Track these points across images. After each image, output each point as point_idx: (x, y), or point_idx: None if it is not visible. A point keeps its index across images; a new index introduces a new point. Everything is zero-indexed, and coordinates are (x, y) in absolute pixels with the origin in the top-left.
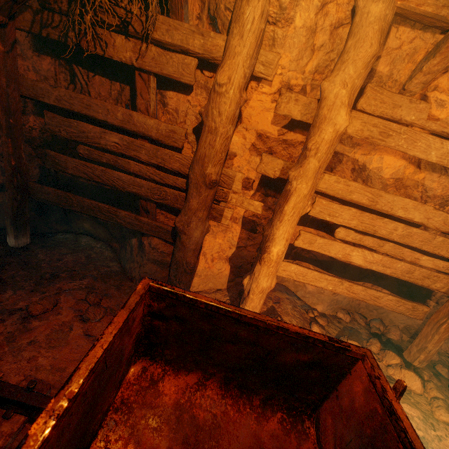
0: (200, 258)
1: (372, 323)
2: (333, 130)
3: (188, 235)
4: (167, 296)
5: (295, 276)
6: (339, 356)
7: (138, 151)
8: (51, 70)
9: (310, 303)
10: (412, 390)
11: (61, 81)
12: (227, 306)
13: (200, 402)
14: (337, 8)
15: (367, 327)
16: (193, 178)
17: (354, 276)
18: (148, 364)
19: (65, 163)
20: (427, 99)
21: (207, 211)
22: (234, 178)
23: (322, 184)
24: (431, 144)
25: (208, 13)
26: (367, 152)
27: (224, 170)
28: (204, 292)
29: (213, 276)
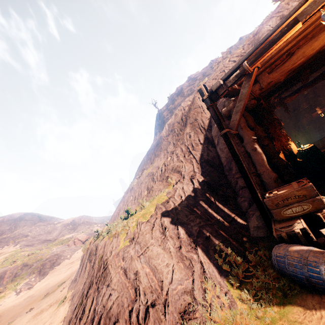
0: None
1: None
2: None
3: None
4: None
5: None
6: None
7: None
8: None
9: None
10: None
11: None
12: None
13: None
14: None
15: None
16: None
17: None
18: None
19: None
20: None
21: None
22: None
23: None
24: None
25: None
26: None
27: None
28: None
29: None
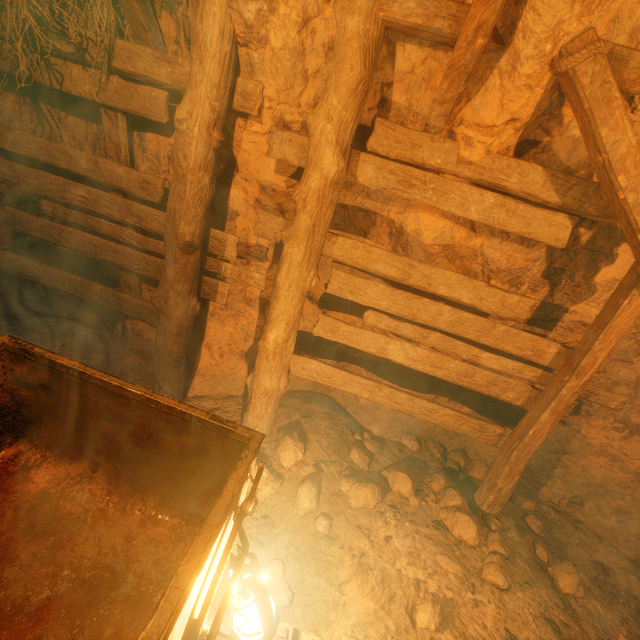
0: (203, 351)
1: (450, 454)
2: (321, 176)
3: (167, 315)
4: (25, 357)
5: (319, 378)
6: (226, 440)
7: (109, 207)
8: (16, 110)
9: (363, 422)
10: (463, 540)
11: (27, 122)
12: (93, 371)
13: (76, 495)
14: (327, 24)
15: (442, 460)
16: (167, 240)
17: (418, 385)
18: (26, 448)
19: (28, 222)
20: (455, 136)
21: (189, 284)
22: (226, 242)
23: (336, 250)
24: (468, 196)
25: (184, 36)
26: (402, 210)
27: (212, 231)
28: (209, 397)
29: (224, 377)
